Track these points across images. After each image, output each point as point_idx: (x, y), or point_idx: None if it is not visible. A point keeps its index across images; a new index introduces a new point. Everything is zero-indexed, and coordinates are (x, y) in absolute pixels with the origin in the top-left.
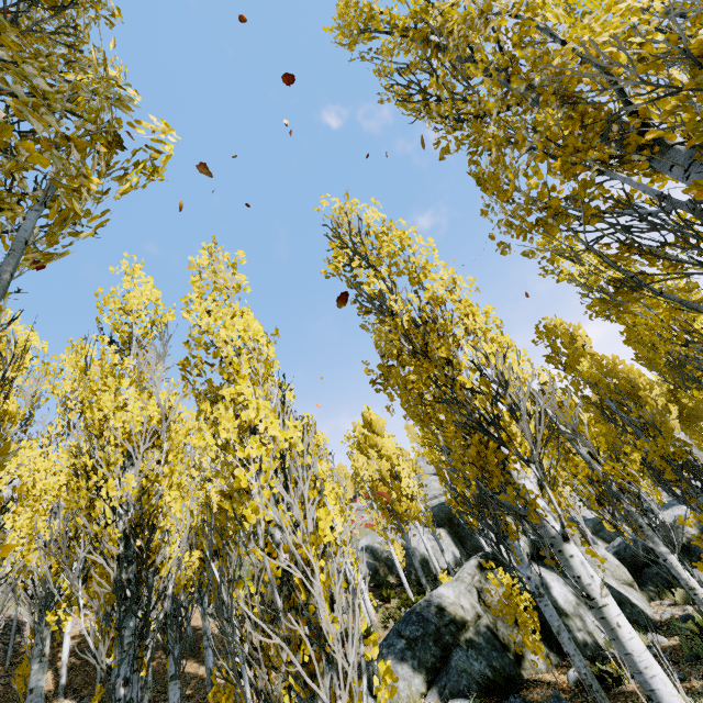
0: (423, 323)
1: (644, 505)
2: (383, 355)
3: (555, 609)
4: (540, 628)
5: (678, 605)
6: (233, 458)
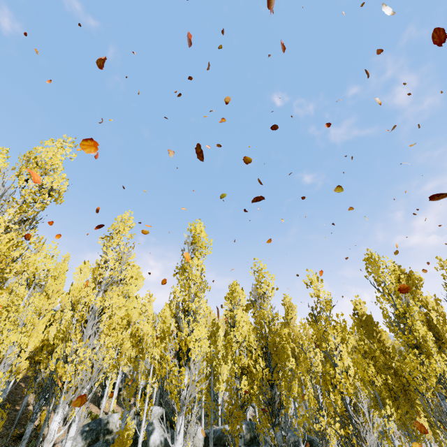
0: None
1: None
2: None
3: (145, 443)
4: None
5: None
6: None
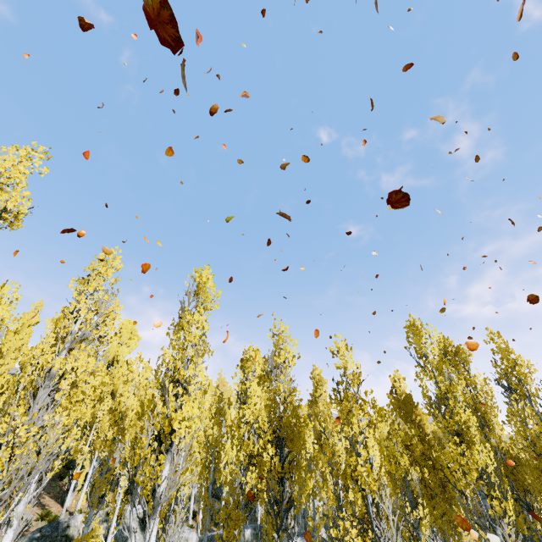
0: None
1: None
2: None
3: None
4: None
5: None
6: None
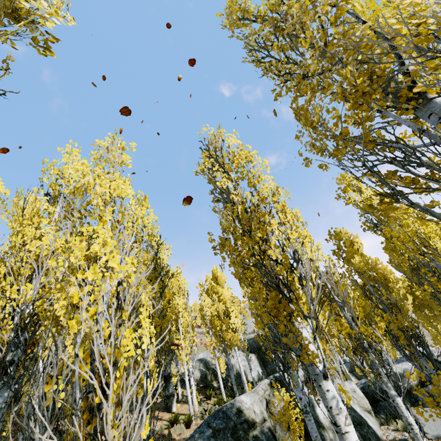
0: (251, 211)
1: (384, 358)
2: (224, 231)
3: (316, 422)
4: (305, 435)
5: (399, 431)
6: (73, 278)
